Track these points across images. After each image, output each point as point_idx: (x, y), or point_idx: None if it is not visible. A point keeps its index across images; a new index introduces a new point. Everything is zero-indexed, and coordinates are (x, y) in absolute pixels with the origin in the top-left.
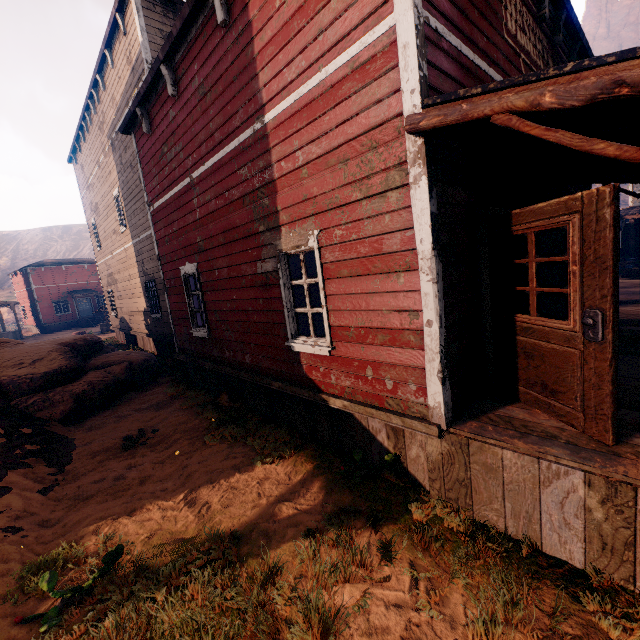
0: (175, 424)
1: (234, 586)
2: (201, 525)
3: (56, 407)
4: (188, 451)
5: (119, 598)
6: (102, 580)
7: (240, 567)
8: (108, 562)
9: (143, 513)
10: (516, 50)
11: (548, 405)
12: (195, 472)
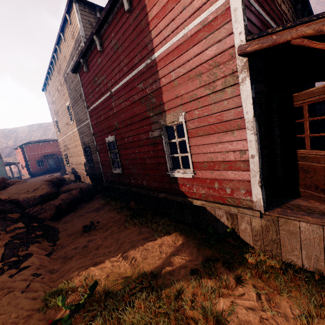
0: (108, 218)
1: (159, 301)
2: (133, 269)
3: (47, 212)
4: (118, 231)
5: (99, 309)
6: (88, 299)
7: (159, 290)
8: (91, 290)
9: (101, 264)
10: (281, 12)
11: (319, 197)
12: (124, 242)
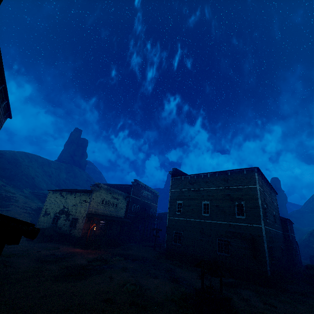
0: None
1: None
2: None
3: None
4: None
5: None
6: None
7: None
8: None
9: None
10: None
11: None
12: None
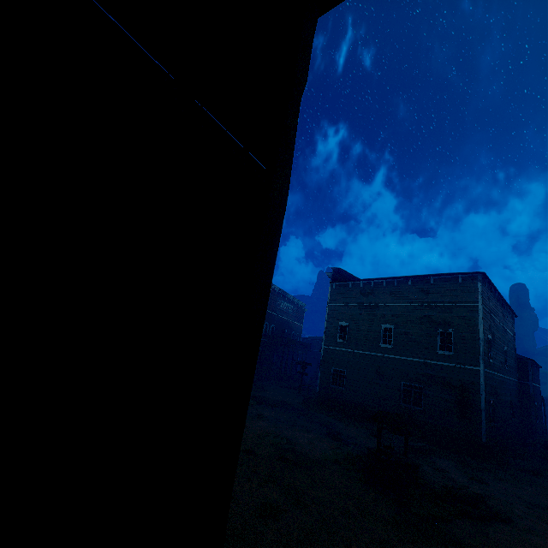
0: None
1: None
2: None
3: None
4: None
5: None
6: None
7: None
8: None
9: None
10: None
11: None
12: None
